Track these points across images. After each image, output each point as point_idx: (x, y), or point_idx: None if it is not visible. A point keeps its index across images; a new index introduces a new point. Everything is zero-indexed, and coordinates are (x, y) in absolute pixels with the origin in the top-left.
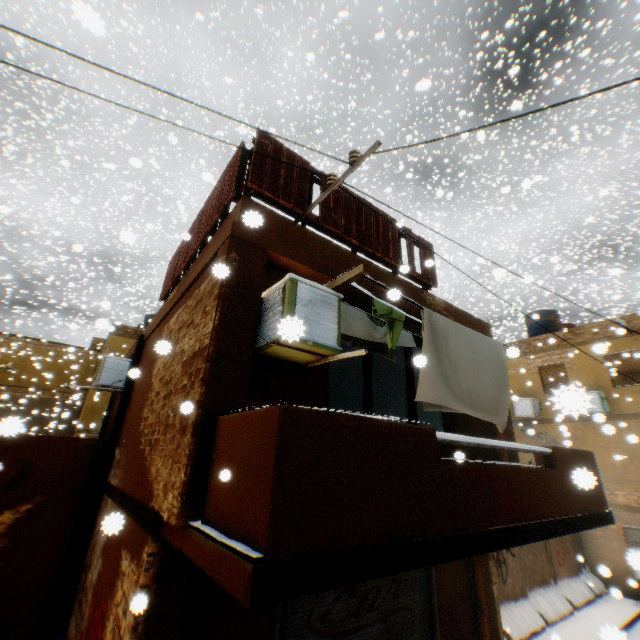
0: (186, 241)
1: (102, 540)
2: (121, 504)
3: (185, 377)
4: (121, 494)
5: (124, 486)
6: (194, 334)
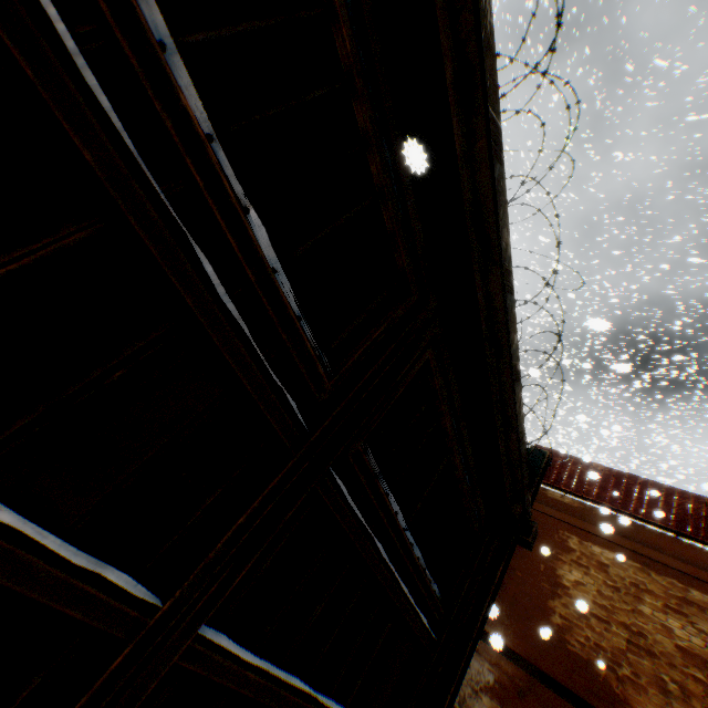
0: (603, 478)
1: (475, 673)
2: (544, 680)
3: (695, 669)
4: (534, 665)
5: (530, 656)
6: (698, 635)
